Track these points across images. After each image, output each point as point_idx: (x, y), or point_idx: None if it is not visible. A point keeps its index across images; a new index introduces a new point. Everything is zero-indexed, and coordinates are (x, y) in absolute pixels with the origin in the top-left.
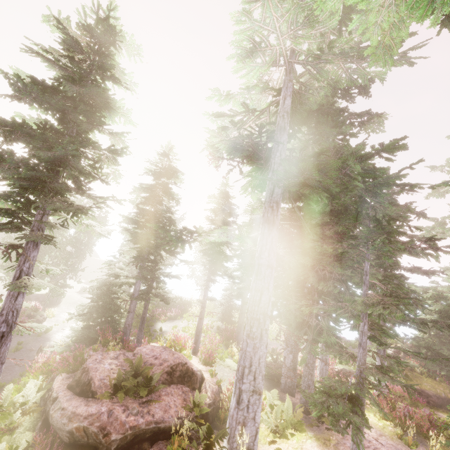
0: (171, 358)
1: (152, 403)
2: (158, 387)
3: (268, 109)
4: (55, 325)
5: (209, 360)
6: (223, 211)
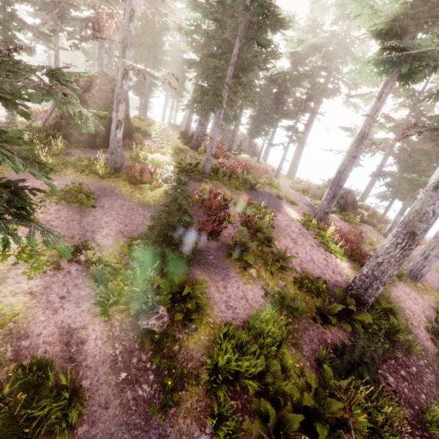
0: None
1: None
2: None
3: None
4: None
5: None
6: None
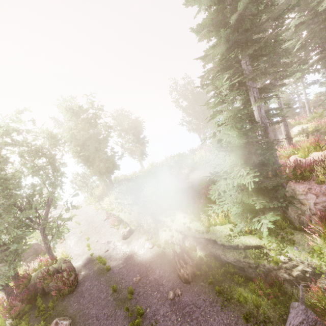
0: None
1: None
2: None
3: None
4: (91, 255)
5: None
6: None
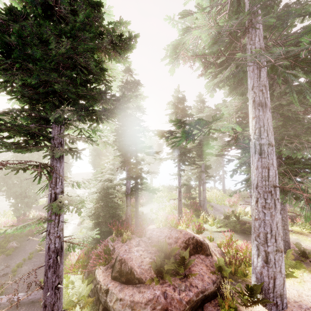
0: (181, 235)
1: (192, 276)
2: (189, 262)
3: (229, 1)
4: None
5: (200, 229)
6: (183, 112)
